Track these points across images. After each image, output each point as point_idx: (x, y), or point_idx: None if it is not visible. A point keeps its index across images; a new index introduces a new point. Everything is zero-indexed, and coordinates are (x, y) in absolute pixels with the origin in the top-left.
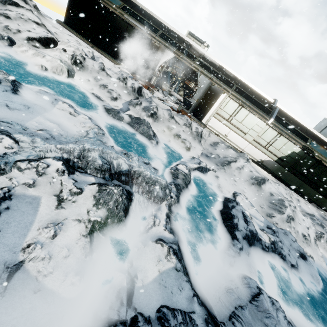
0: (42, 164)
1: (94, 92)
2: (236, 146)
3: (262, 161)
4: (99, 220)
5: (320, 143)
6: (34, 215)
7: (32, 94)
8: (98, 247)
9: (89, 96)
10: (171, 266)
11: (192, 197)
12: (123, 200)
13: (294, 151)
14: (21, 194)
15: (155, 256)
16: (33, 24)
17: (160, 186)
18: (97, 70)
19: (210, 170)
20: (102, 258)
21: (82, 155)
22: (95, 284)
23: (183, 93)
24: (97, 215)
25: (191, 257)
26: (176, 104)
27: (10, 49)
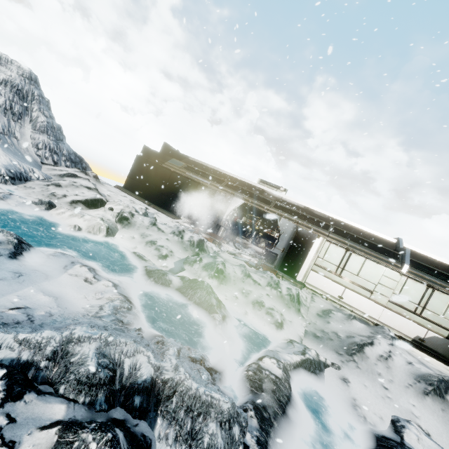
0: None
1: (137, 250)
2: (364, 314)
3: (422, 340)
4: None
5: None
6: None
7: (42, 258)
8: None
9: (129, 256)
10: None
11: (299, 440)
12: None
13: None
14: None
15: None
16: (84, 189)
17: (219, 416)
18: (147, 225)
19: (327, 365)
20: None
21: (61, 352)
22: None
23: (264, 245)
24: None
25: None
26: (253, 258)
27: (46, 213)
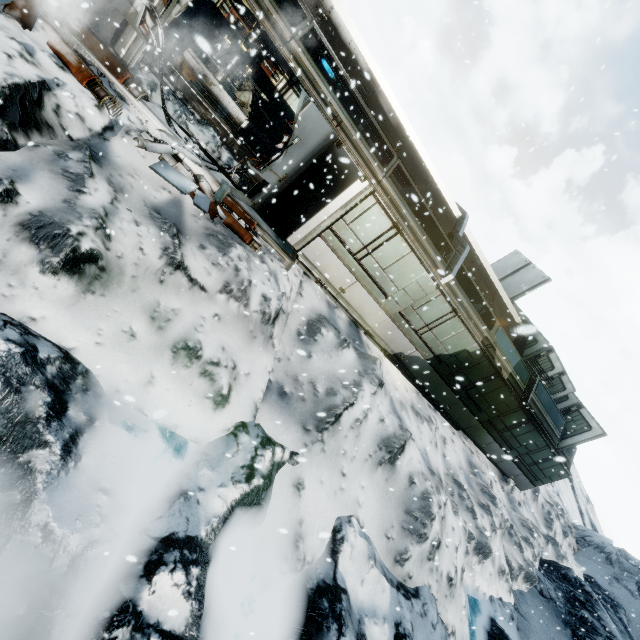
0: None
1: None
2: (360, 318)
3: (403, 357)
4: None
5: (506, 324)
6: None
7: None
8: None
9: None
10: None
11: None
12: None
13: (466, 349)
14: None
15: None
16: None
17: None
18: None
19: (282, 464)
20: None
21: None
22: None
23: (250, 100)
24: None
25: None
26: (210, 176)
27: None
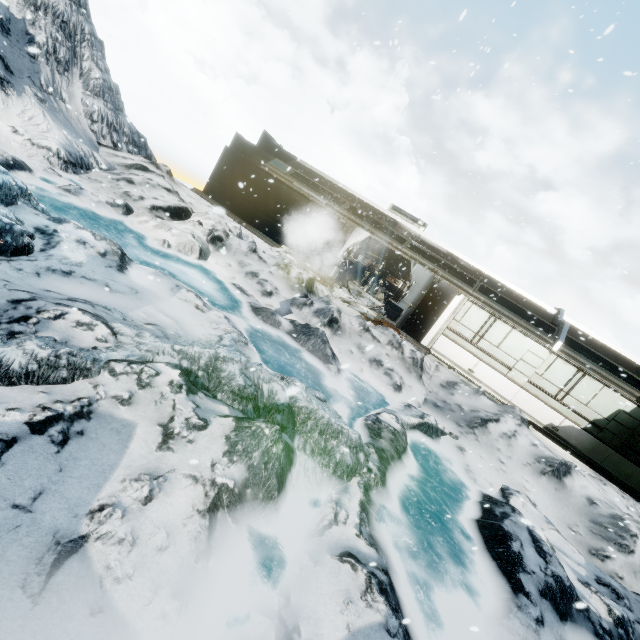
0: (148, 370)
1: (236, 282)
2: (495, 393)
3: (555, 428)
4: (230, 487)
5: None
6: (121, 454)
7: (145, 276)
8: (222, 546)
9: (227, 288)
10: (375, 620)
11: (411, 482)
12: (280, 452)
13: (620, 408)
14: (106, 413)
15: (338, 589)
16: (163, 191)
17: (348, 442)
18: (245, 251)
19: (445, 433)
20: (226, 574)
21: (211, 367)
22: (208, 632)
23: (383, 297)
24: (229, 474)
25: (419, 618)
26: (372, 311)
27: (125, 219)
